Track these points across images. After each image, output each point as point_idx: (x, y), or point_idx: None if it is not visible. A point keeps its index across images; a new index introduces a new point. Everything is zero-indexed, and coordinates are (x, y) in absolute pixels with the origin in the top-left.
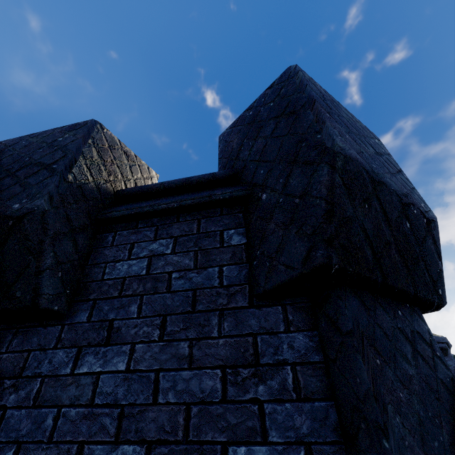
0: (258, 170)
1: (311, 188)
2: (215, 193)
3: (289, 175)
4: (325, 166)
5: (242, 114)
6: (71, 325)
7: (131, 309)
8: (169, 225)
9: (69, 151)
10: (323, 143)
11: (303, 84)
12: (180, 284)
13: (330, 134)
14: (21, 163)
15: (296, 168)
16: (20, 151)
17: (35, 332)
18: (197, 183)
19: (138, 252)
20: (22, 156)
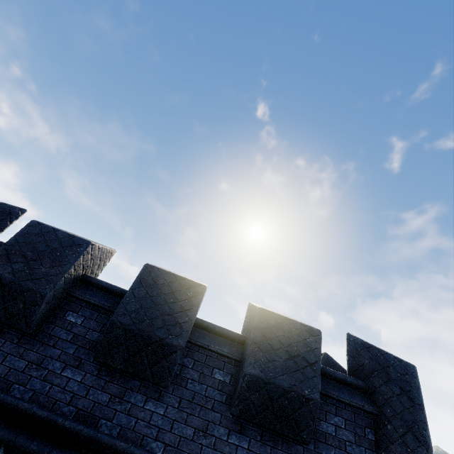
0: (386, 406)
1: (417, 452)
2: (364, 404)
3: (406, 433)
4: (425, 449)
5: (373, 347)
6: (307, 449)
7: (332, 453)
8: (341, 409)
9: (318, 358)
10: (426, 438)
11: (419, 388)
12: (350, 449)
13: (429, 435)
14: (294, 350)
15: (410, 433)
16: (288, 335)
17: (292, 445)
18: (350, 383)
19: (329, 419)
20: (291, 343)
